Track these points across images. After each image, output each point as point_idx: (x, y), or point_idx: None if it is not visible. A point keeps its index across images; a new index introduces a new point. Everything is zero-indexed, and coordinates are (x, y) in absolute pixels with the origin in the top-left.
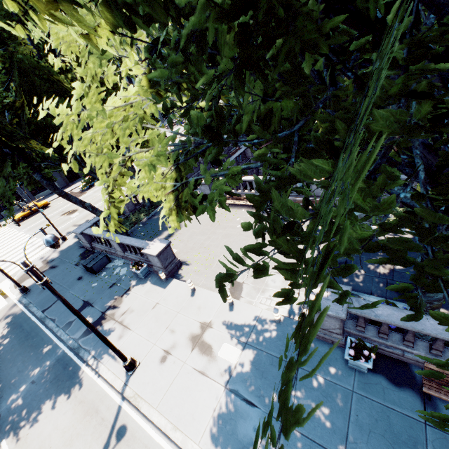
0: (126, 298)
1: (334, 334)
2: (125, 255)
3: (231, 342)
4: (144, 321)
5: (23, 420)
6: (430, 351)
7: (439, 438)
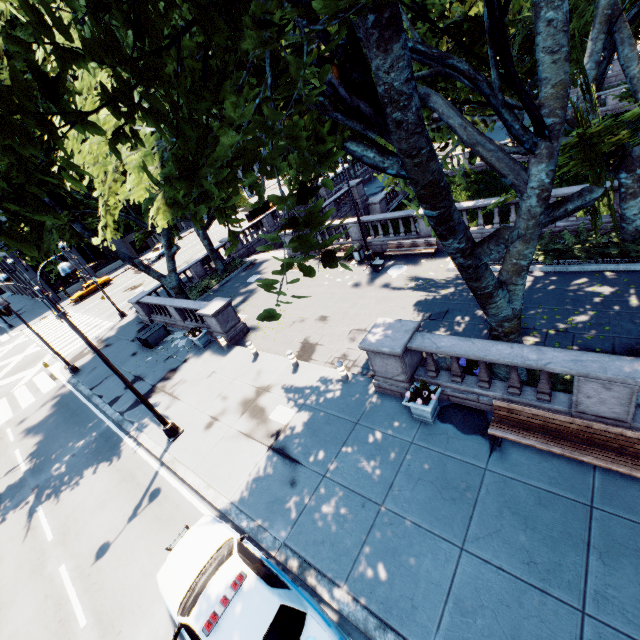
0: (181, 370)
1: (401, 384)
2: (185, 324)
3: (287, 404)
4: (196, 391)
5: (60, 488)
6: (507, 390)
7: (497, 482)
